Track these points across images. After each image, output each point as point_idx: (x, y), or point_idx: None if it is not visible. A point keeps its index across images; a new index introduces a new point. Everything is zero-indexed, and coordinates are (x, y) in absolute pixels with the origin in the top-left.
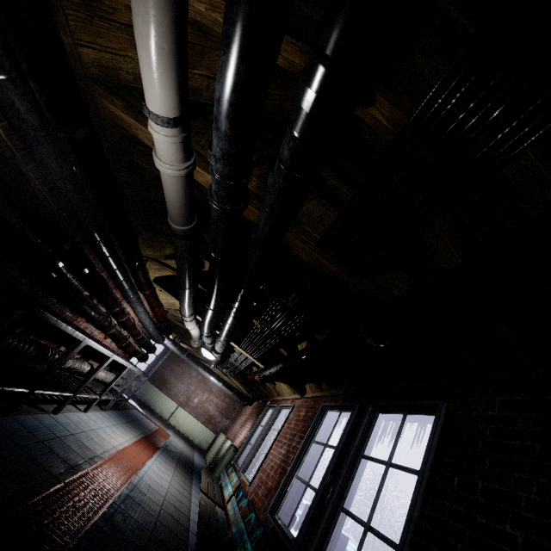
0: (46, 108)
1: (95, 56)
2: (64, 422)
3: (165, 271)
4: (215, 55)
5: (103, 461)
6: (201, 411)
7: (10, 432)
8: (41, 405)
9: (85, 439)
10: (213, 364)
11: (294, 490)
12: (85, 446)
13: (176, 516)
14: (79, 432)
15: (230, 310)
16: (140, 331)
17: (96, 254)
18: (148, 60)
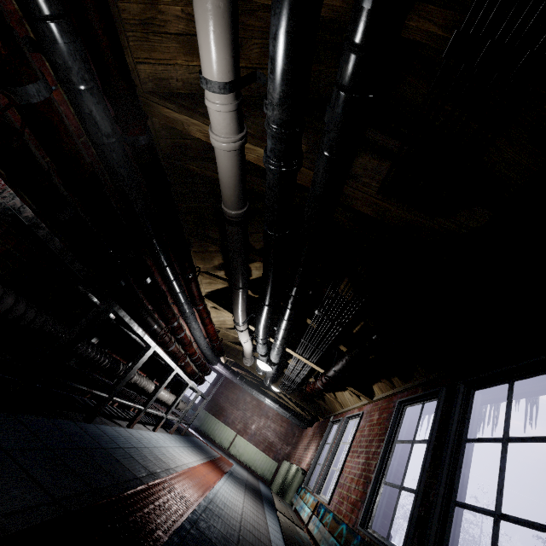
0: (114, 121)
1: (151, 70)
2: (137, 436)
3: (215, 285)
4: (252, 44)
5: (178, 473)
6: (260, 438)
7: (95, 436)
8: (116, 420)
9: (158, 453)
10: (269, 381)
11: (384, 499)
12: (159, 458)
13: (256, 535)
14: (152, 447)
15: (286, 301)
16: (196, 351)
17: (157, 264)
18: (206, 25)
